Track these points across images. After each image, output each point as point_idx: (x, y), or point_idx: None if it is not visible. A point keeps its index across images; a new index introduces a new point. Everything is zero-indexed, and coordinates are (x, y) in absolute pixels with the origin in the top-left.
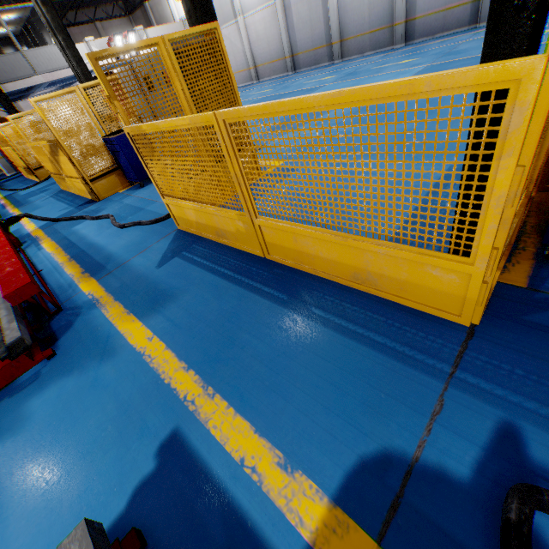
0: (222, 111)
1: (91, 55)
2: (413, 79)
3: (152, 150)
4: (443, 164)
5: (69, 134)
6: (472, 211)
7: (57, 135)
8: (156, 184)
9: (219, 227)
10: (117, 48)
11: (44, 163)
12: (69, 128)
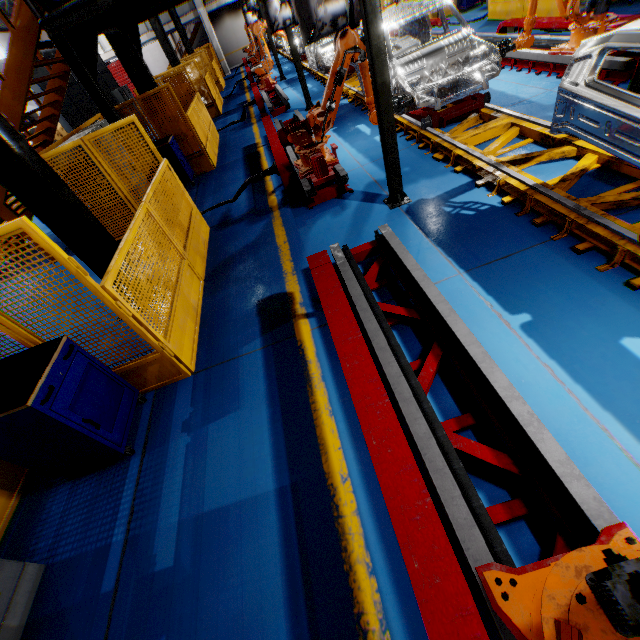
0: None
1: None
2: None
3: None
4: None
5: None
6: None
7: None
8: None
9: (509, 12)
10: None
11: (404, 0)
12: None
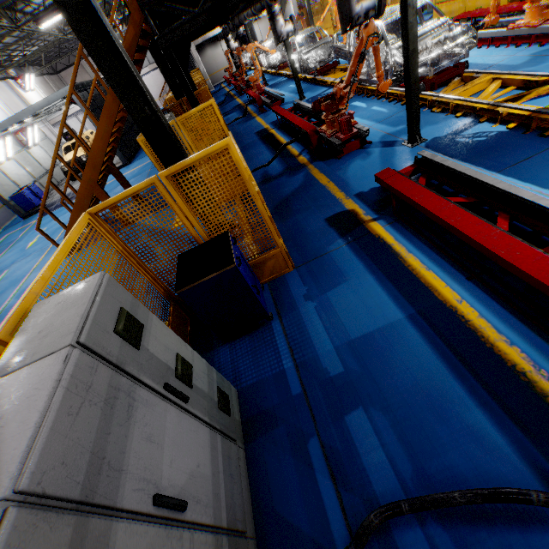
0: None
1: None
2: None
3: None
4: None
5: None
6: None
7: None
8: (434, 1)
9: (452, 12)
10: None
11: None
12: None
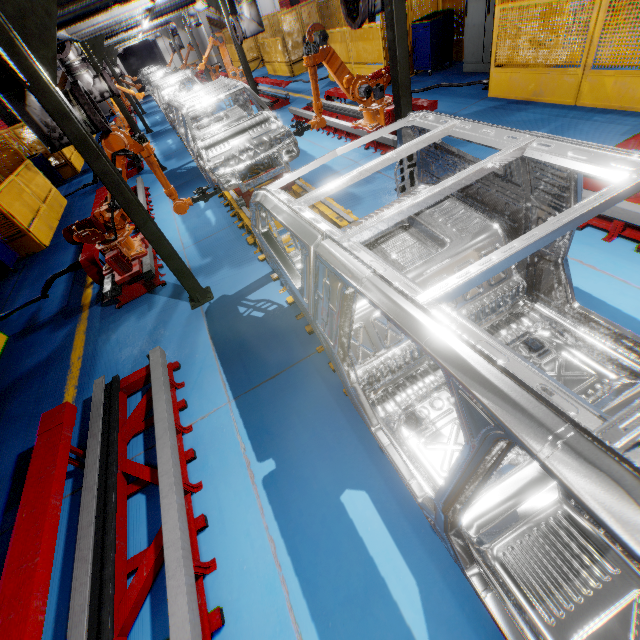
0: (347, 29)
1: (316, 5)
2: (371, 25)
3: (328, 42)
4: (377, 42)
5: (289, 35)
6: (381, 52)
7: (284, 35)
8: None
9: None
10: (324, 2)
11: (264, 55)
12: (280, 32)
